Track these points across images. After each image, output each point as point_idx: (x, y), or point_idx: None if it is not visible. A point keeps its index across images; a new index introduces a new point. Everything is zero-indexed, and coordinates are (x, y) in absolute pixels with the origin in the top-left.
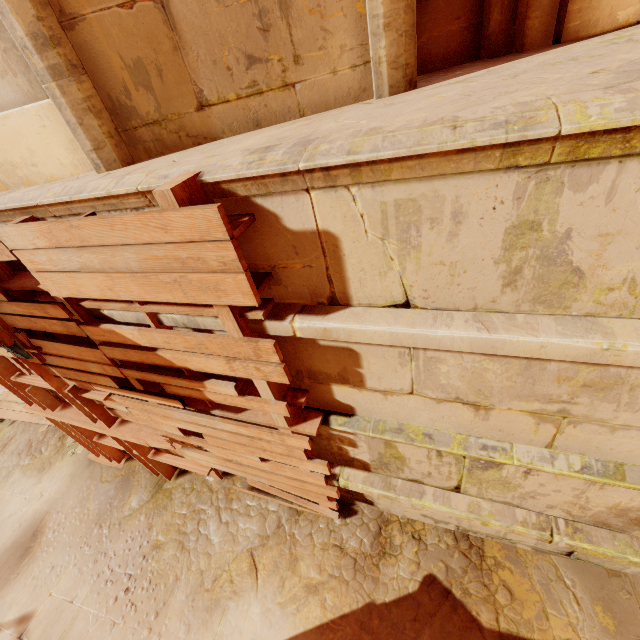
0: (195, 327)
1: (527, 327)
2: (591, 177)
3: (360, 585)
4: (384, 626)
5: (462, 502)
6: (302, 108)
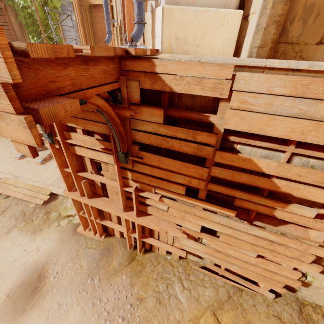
0: (321, 169)
1: None
2: None
3: None
4: None
5: None
6: None
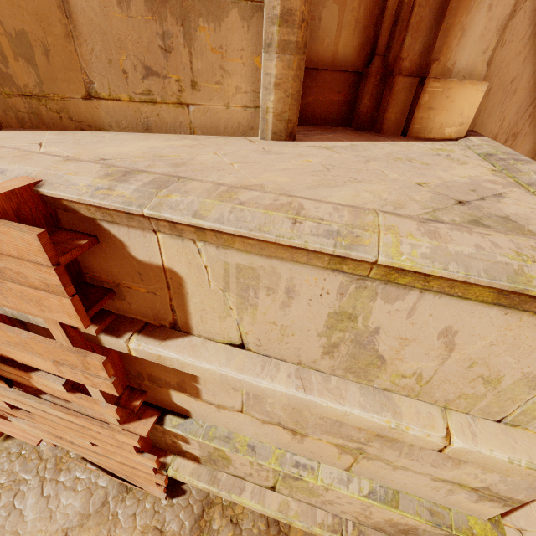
0: (25, 320)
1: (337, 393)
2: (398, 295)
3: None
4: None
5: (275, 501)
6: (193, 127)
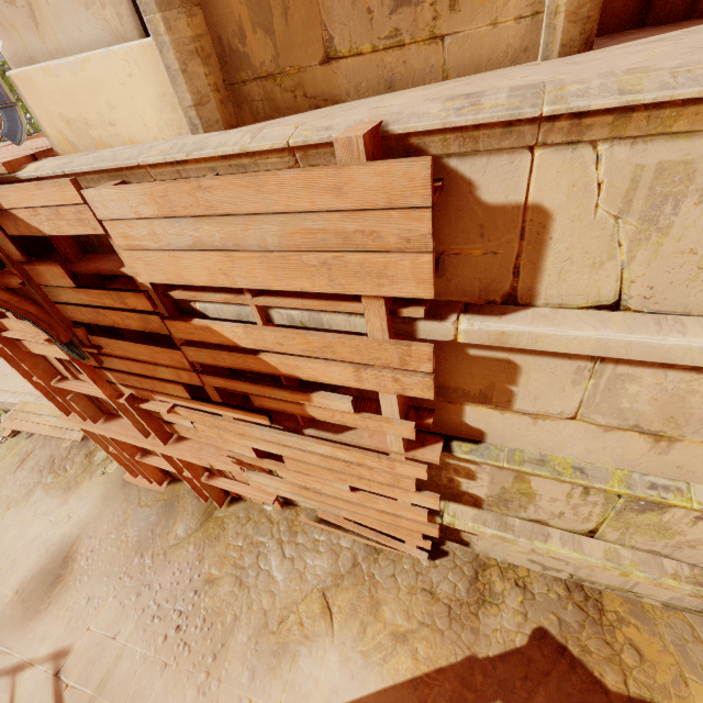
0: (316, 326)
1: None
2: None
3: (457, 636)
4: (489, 683)
5: (596, 548)
6: (447, 68)
